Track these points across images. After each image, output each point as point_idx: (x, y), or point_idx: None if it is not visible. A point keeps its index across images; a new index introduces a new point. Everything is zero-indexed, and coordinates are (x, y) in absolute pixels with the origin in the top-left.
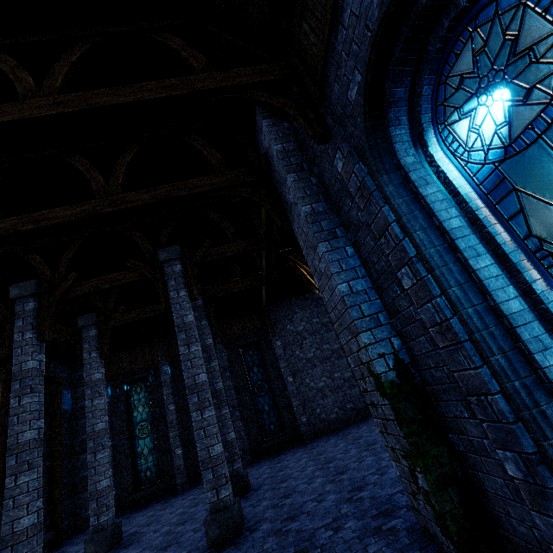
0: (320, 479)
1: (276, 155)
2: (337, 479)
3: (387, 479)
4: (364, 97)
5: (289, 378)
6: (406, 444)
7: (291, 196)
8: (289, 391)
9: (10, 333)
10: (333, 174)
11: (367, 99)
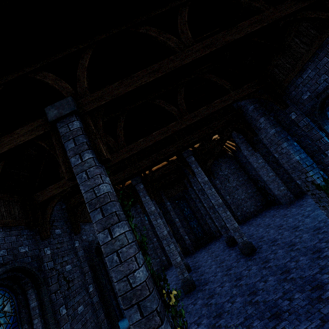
0: (271, 230)
1: (252, 110)
2: (281, 228)
3: (307, 222)
4: (319, 105)
5: (227, 197)
6: None
7: (262, 126)
8: (229, 203)
9: (139, 198)
10: (286, 118)
11: (320, 106)
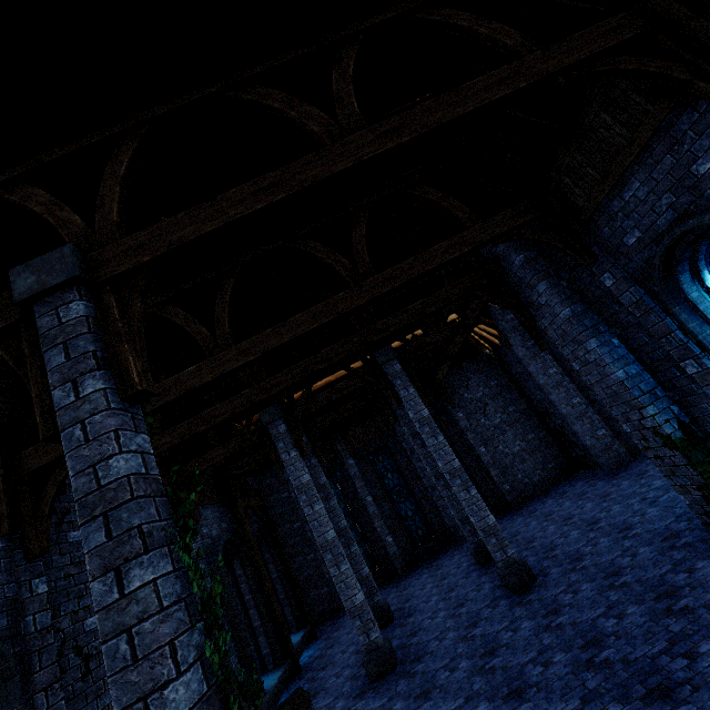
0: (574, 531)
1: (520, 264)
2: (594, 527)
3: (652, 517)
4: (659, 261)
5: (481, 448)
6: (700, 479)
7: (543, 299)
8: (485, 462)
9: (275, 455)
10: (594, 284)
11: (662, 262)
